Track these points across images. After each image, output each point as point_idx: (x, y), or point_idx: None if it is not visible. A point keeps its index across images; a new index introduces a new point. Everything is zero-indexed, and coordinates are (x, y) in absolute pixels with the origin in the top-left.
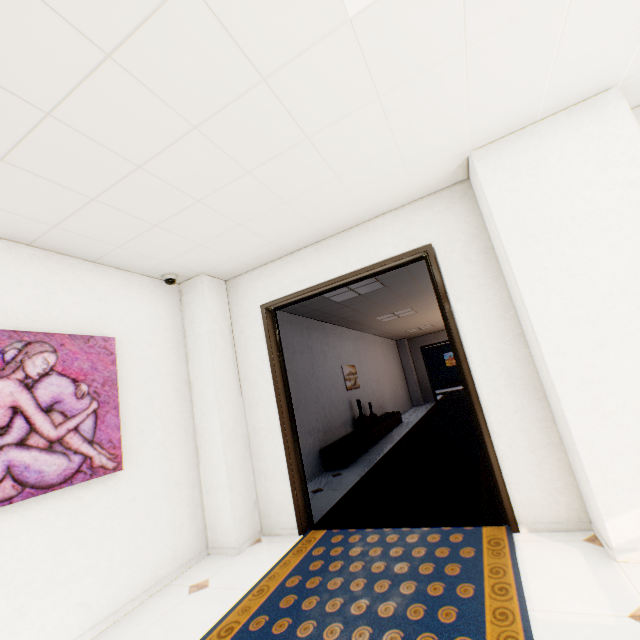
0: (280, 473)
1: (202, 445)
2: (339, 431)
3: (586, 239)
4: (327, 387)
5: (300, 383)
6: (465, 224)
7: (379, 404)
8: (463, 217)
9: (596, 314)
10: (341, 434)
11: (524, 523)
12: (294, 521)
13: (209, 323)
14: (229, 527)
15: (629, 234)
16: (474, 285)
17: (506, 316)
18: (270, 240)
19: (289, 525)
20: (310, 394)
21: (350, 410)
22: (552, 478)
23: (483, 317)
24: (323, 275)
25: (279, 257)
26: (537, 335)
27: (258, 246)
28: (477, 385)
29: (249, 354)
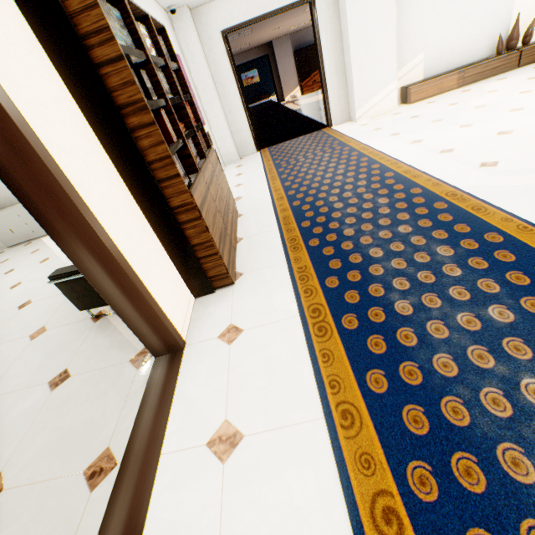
0: (245, 129)
1: (211, 120)
2: None
3: (370, 6)
4: None
5: None
6: None
7: None
8: None
9: (367, 40)
10: None
11: (334, 124)
12: (254, 148)
13: (200, 45)
14: (233, 153)
15: (381, 5)
16: (329, 23)
17: (338, 40)
18: None
19: (252, 150)
20: None
21: None
22: (343, 107)
23: (331, 41)
24: (259, 11)
25: None
26: (350, 49)
27: None
28: (325, 74)
29: (218, 66)
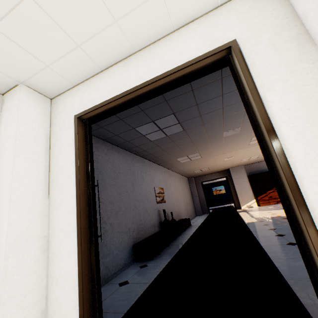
0: (71, 279)
1: None
2: (149, 230)
3: None
4: (143, 200)
5: (122, 195)
6: (272, 16)
7: (177, 213)
8: (269, 11)
9: None
10: (151, 233)
11: None
12: None
13: (18, 125)
14: None
15: None
16: (287, 72)
17: None
18: (76, 40)
19: None
20: (129, 203)
21: (158, 216)
22: None
23: (301, 104)
24: (129, 84)
25: (94, 74)
26: None
27: (66, 49)
28: (299, 183)
29: (60, 159)
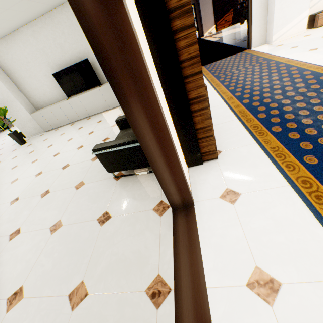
0: None
1: None
2: None
3: None
4: None
5: None
6: None
7: None
8: None
9: None
10: None
11: (253, 47)
12: None
13: None
14: None
15: None
16: None
17: None
18: None
19: None
20: None
21: None
22: (262, 33)
23: None
24: None
25: None
26: None
27: None
28: (252, 8)
29: None
